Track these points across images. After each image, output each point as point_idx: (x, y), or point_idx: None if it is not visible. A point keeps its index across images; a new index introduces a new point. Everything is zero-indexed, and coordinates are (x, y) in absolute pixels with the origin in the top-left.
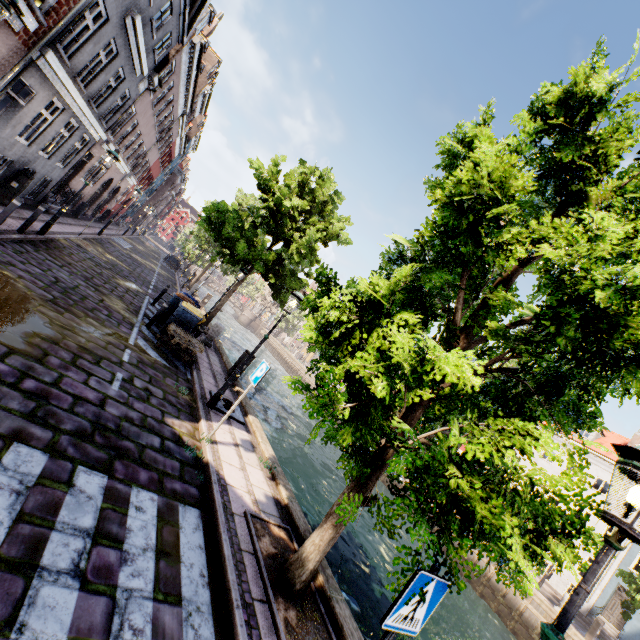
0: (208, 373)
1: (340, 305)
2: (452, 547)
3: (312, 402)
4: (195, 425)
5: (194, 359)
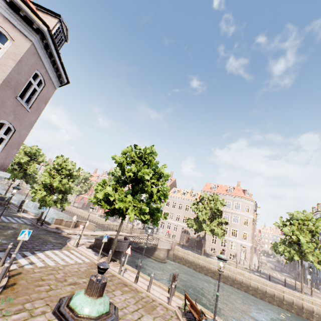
0: (14, 208)
1: (34, 190)
2: (47, 205)
3: (33, 200)
4: (17, 214)
5: (9, 206)
